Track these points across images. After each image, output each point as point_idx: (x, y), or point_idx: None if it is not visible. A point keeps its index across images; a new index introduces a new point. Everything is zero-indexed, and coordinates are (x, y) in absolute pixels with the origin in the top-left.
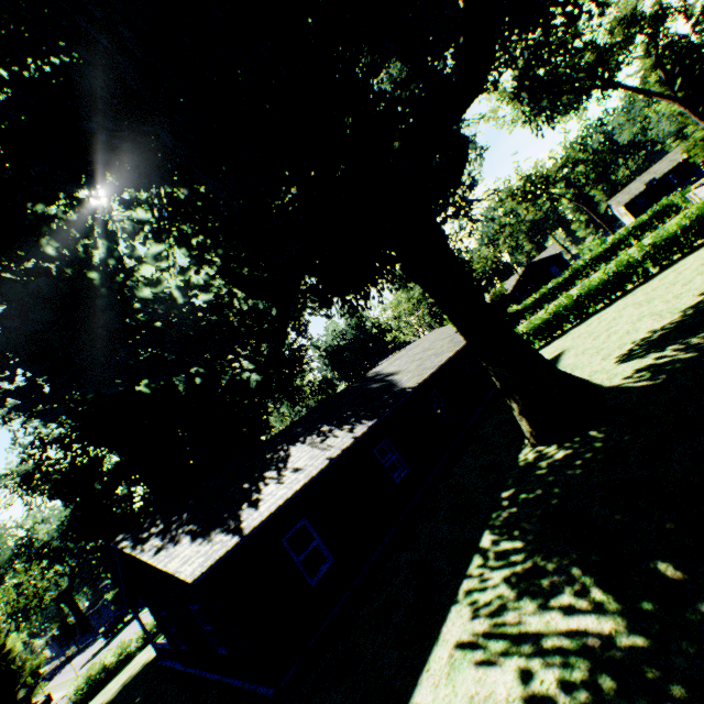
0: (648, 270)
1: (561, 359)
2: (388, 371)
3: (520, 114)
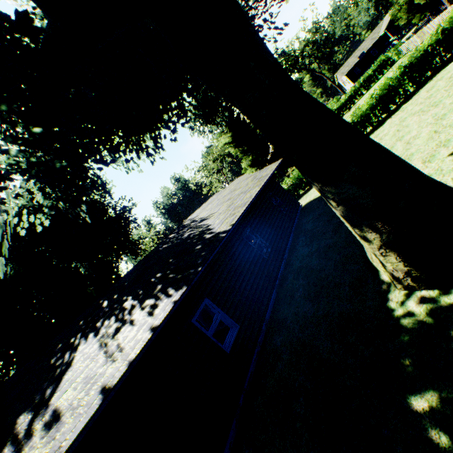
0: (407, 89)
1: None
2: (202, 216)
3: None
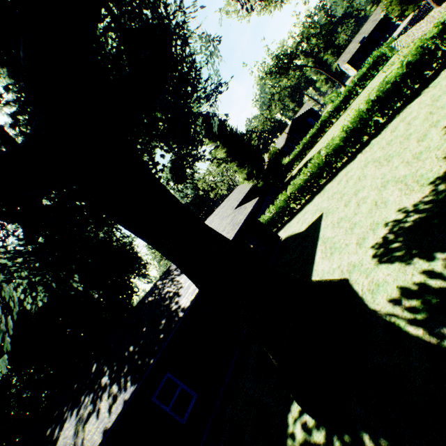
0: (378, 121)
1: (321, 226)
2: None
3: (252, 2)
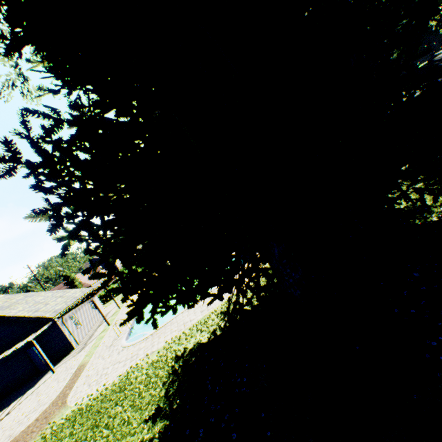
0: None
1: None
2: None
3: None
